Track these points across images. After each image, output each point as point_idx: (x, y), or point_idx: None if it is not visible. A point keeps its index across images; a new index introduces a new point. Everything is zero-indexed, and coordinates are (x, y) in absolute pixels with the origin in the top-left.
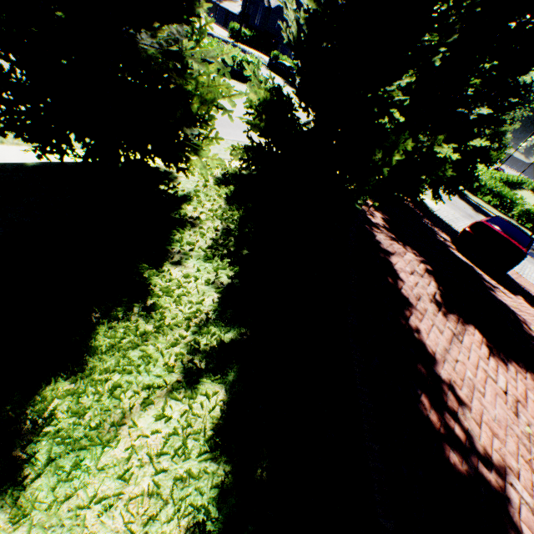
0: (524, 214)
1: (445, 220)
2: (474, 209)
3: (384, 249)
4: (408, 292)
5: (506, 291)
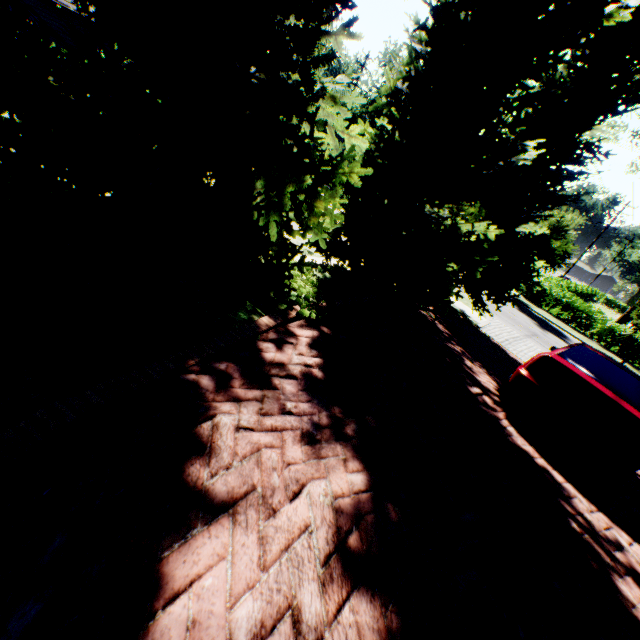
0: (606, 332)
1: (498, 341)
2: (540, 324)
3: (191, 483)
4: None
5: None
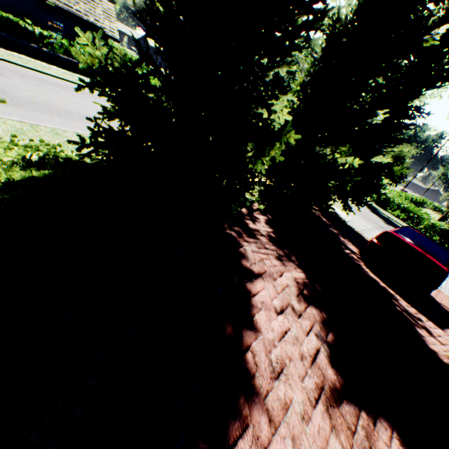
0: (430, 227)
1: (358, 230)
2: (385, 221)
3: (245, 266)
4: (259, 357)
5: (431, 323)
